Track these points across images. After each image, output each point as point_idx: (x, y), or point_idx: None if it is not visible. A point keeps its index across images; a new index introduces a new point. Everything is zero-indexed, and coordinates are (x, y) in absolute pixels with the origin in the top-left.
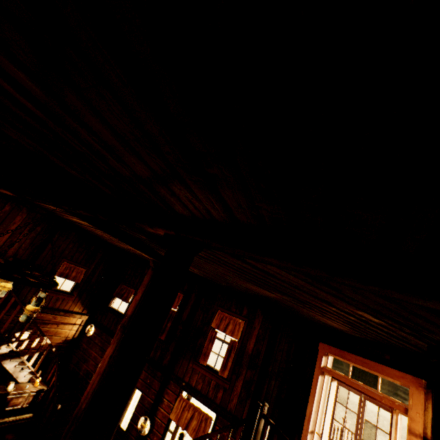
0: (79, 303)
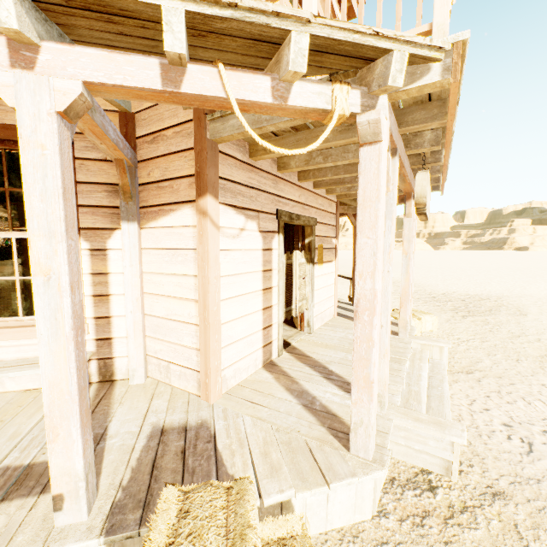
0: None
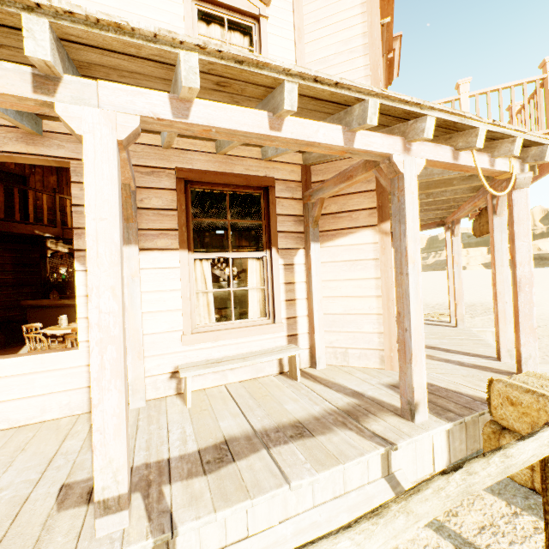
0: (243, 240)
